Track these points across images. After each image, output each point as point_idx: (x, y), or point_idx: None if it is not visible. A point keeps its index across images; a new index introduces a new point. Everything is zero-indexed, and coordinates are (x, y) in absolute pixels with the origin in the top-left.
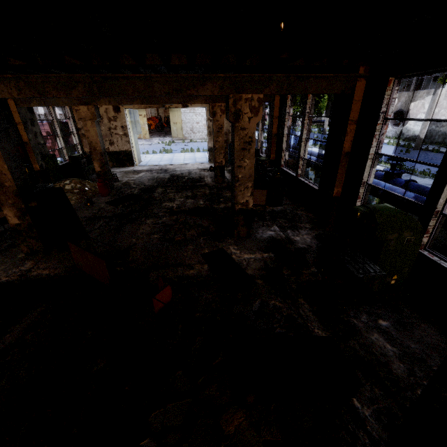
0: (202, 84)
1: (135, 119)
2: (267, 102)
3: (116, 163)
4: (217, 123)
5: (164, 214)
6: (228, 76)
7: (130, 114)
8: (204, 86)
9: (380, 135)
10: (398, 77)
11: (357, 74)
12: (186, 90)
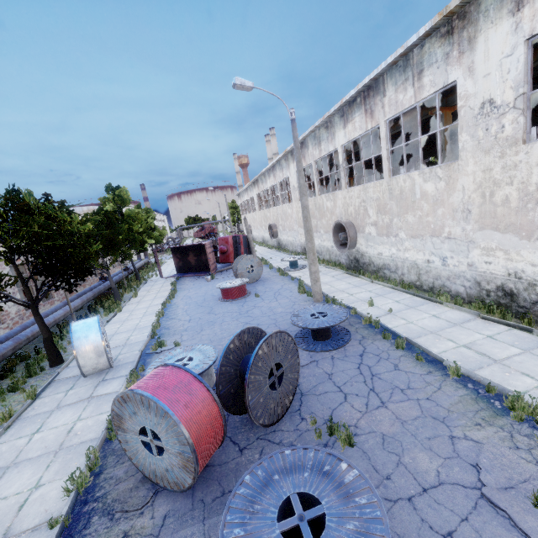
0: None
1: None
2: None
3: None
4: None
5: None
6: None
7: None
8: None
9: None
10: None
11: None
12: None
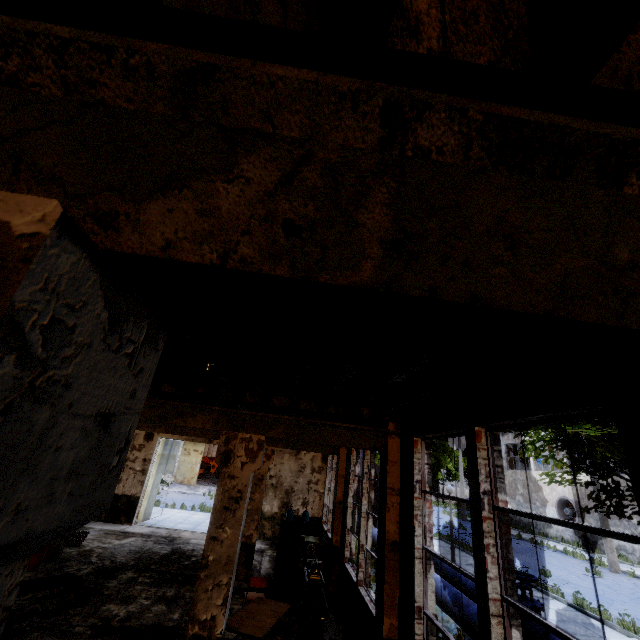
0: (193, 415)
1: (171, 452)
2: (330, 453)
3: (107, 514)
4: (257, 471)
5: (83, 630)
6: (225, 410)
7: (167, 445)
8: (195, 416)
9: (423, 516)
10: (422, 438)
11: (385, 429)
12: (172, 418)
